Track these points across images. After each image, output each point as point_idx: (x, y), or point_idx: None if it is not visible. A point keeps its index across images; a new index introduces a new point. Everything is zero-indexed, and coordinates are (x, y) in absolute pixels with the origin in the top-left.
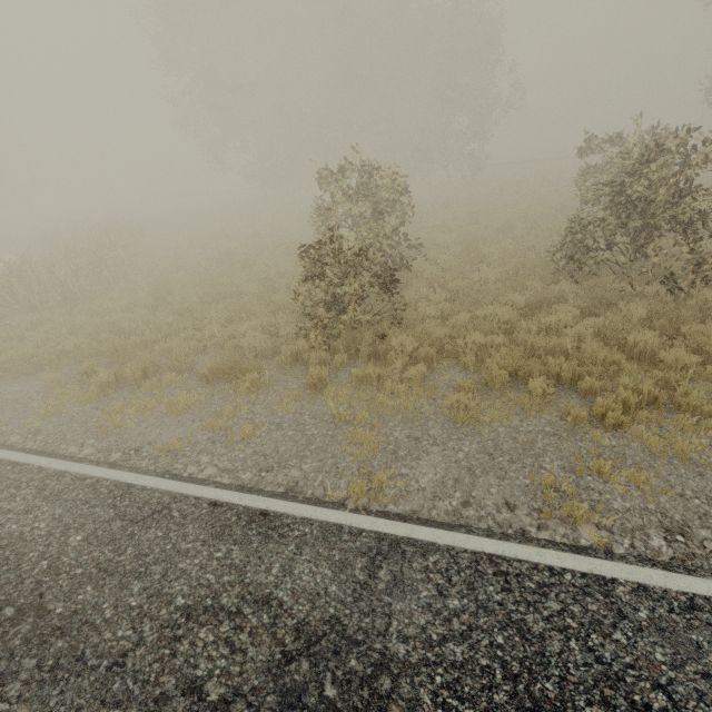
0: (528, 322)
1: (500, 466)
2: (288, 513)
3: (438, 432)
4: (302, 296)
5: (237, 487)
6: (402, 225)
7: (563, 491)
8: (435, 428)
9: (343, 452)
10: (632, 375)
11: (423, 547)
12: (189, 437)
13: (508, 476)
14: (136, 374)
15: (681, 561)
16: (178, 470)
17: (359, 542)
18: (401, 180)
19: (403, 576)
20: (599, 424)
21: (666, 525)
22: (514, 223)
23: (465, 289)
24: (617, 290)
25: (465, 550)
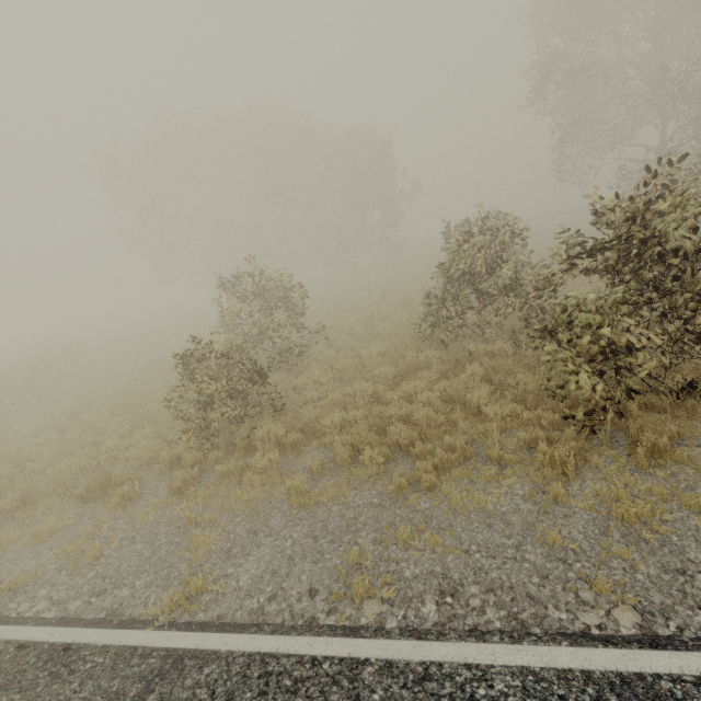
0: (391, 392)
1: (319, 549)
2: (91, 643)
3: (278, 520)
4: (173, 402)
5: (57, 621)
6: (303, 315)
7: (366, 566)
8: (276, 517)
9: (181, 559)
10: (466, 431)
11: (204, 658)
12: (38, 569)
13: (323, 559)
14: (9, 505)
15: (442, 625)
16: (9, 610)
17: (146, 664)
18: (285, 282)
19: (170, 698)
20: (421, 487)
21: (444, 587)
22: (414, 296)
23: (345, 368)
24: (467, 351)
25: (243, 653)
